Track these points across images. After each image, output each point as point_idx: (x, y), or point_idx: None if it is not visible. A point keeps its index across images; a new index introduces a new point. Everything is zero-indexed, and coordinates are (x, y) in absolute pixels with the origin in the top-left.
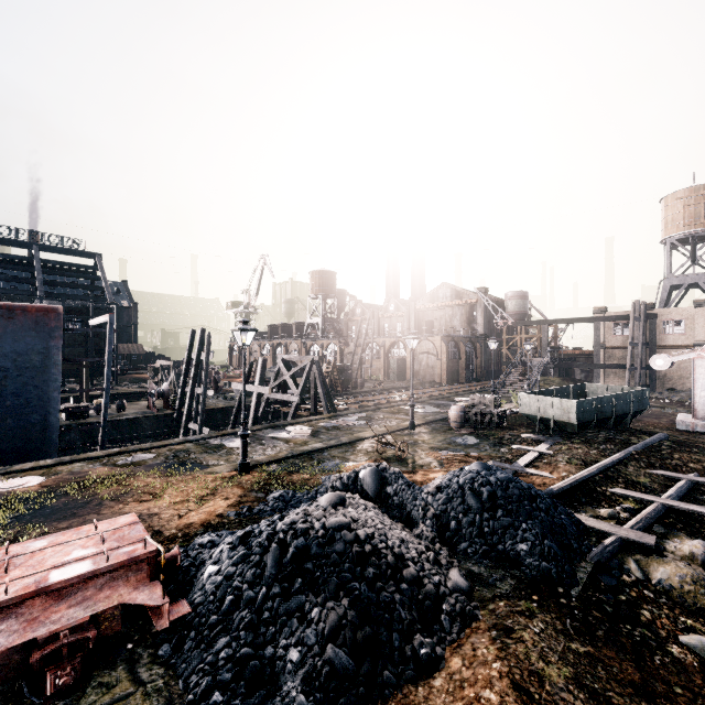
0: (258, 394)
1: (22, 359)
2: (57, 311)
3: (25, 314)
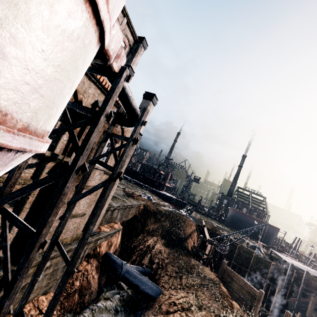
0: (311, 259)
1: (272, 233)
2: (279, 229)
3: (275, 228)
